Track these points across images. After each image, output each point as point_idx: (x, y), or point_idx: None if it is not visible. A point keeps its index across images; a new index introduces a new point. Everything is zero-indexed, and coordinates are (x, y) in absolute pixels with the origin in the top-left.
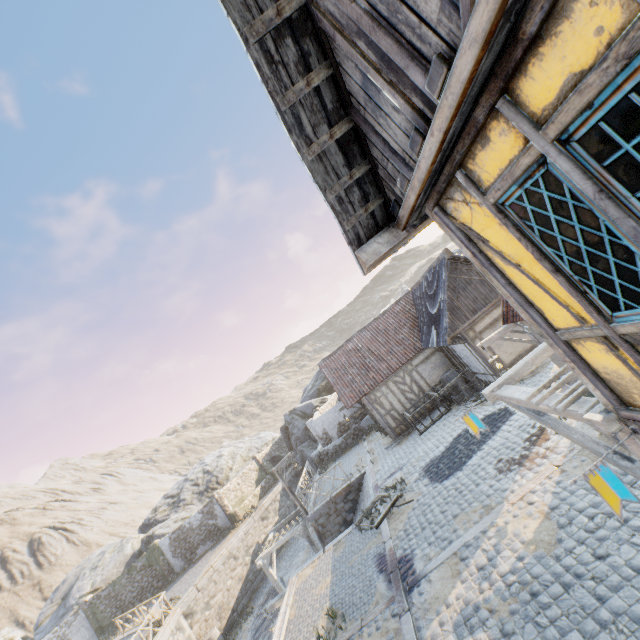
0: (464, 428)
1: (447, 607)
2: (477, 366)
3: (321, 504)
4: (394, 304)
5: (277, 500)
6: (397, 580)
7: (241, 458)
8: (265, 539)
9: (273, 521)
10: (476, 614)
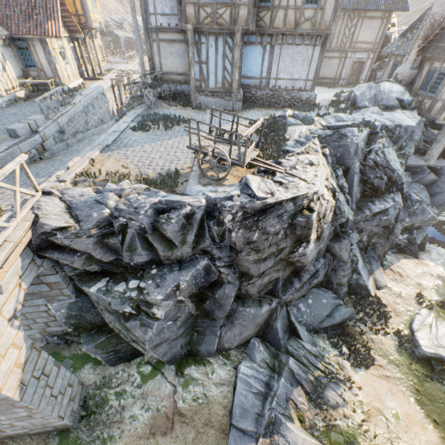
0: None
1: None
2: None
3: None
4: None
5: None
6: None
7: None
8: None
9: None
10: None
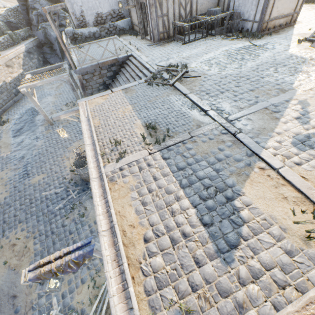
0: (228, 48)
1: (278, 134)
2: (246, 11)
3: (89, 65)
4: None
5: (21, 58)
6: (217, 115)
7: None
8: (12, 81)
9: (18, 72)
10: (310, 140)
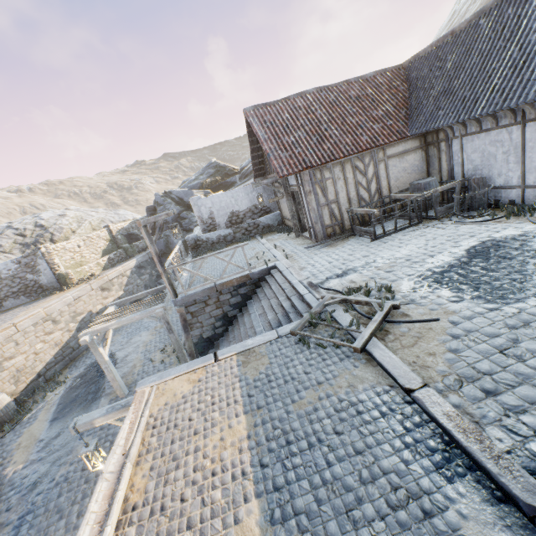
0: (483, 241)
1: None
2: (497, 174)
3: (200, 289)
4: (377, 72)
5: (126, 276)
6: None
7: (90, 226)
8: (101, 310)
9: (116, 295)
10: None
